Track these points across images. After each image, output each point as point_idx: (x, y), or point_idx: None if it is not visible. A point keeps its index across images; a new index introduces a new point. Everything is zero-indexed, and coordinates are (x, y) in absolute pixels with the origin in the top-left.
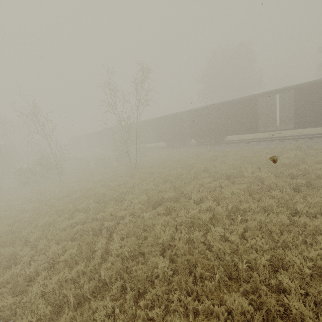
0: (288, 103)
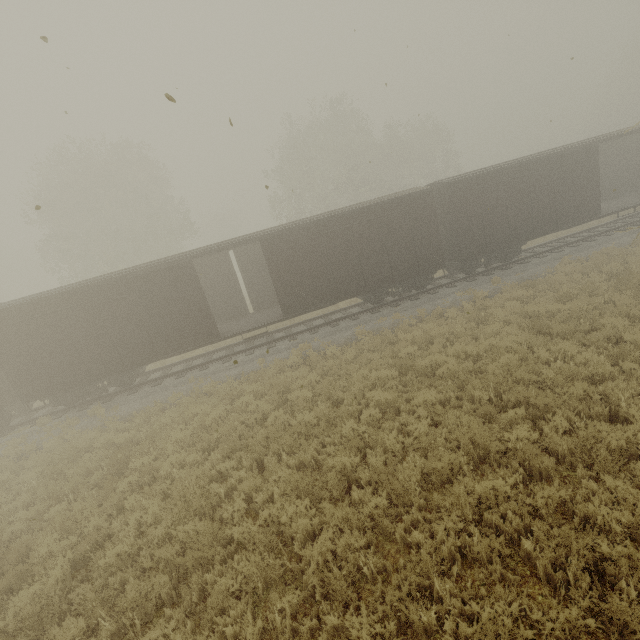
0: (255, 267)
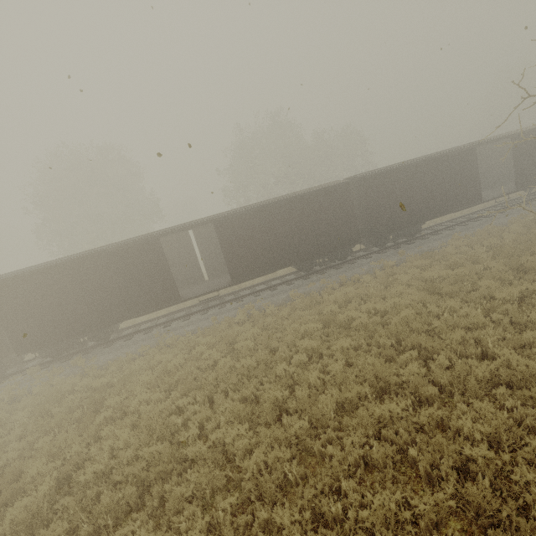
0: (210, 244)
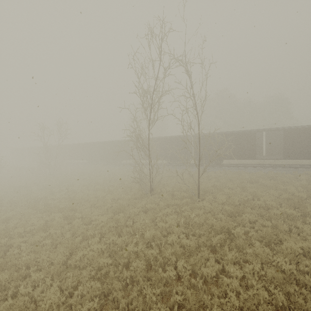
0: None
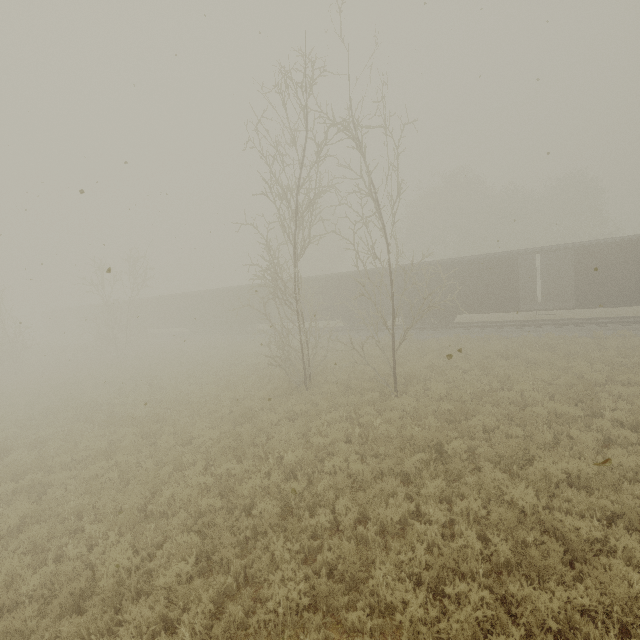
0: None
